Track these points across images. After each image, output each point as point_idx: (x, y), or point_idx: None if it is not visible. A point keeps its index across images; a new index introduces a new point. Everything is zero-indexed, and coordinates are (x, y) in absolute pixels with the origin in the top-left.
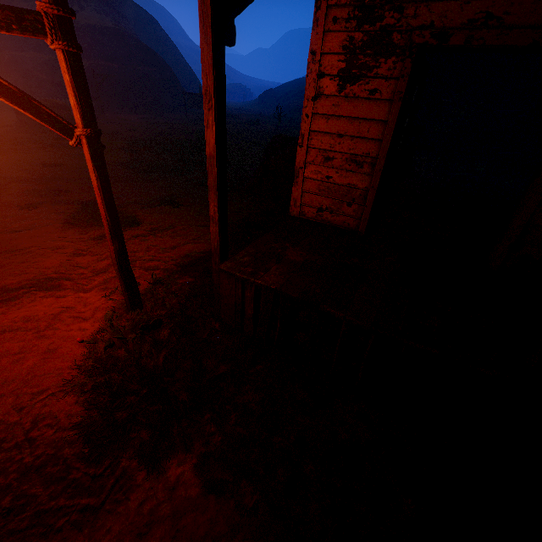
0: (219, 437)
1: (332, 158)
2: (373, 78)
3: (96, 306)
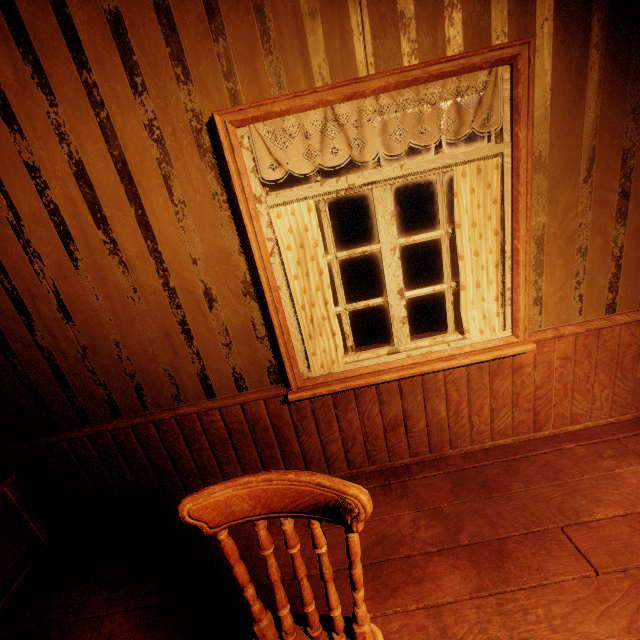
0: None
1: None
2: None
3: None
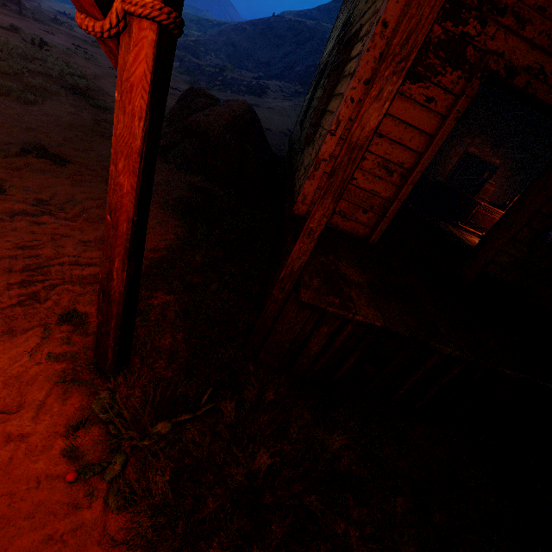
0: (356, 533)
1: (363, 158)
2: (434, 84)
3: (14, 375)
